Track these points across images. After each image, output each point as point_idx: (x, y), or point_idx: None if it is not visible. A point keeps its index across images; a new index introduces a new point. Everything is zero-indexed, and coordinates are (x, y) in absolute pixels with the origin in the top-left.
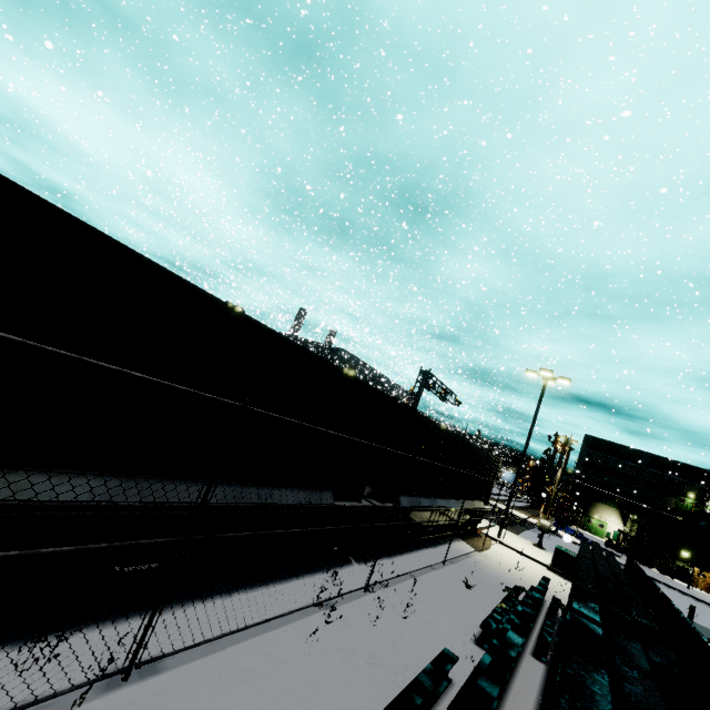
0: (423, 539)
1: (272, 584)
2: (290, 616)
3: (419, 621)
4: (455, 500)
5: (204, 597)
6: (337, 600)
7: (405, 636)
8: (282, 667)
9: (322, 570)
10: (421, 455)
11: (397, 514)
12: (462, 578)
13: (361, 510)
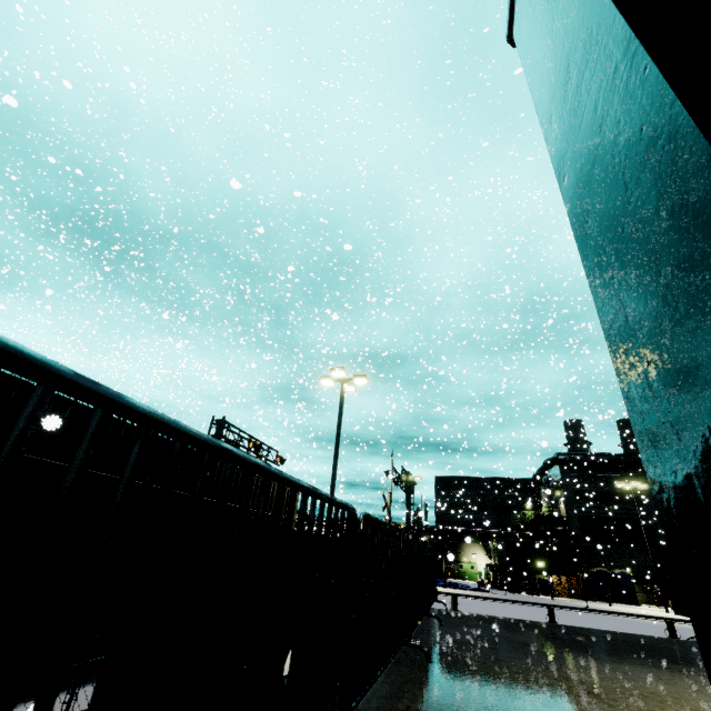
0: None
1: None
2: None
3: None
4: None
5: None
6: None
7: None
8: None
9: None
10: None
11: None
12: None
13: None
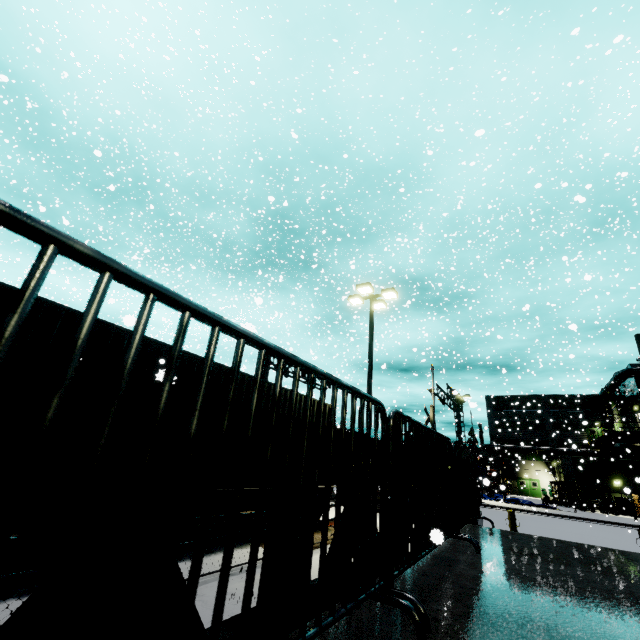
0: None
1: None
2: None
3: None
4: None
5: None
6: None
7: None
8: None
9: None
10: None
11: None
12: None
13: None
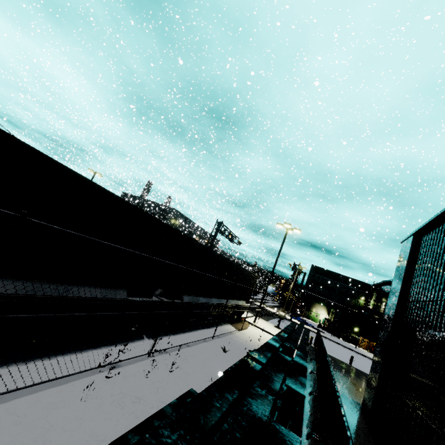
0: (202, 324)
1: (71, 353)
2: (80, 375)
3: (183, 373)
4: (225, 300)
5: (2, 365)
6: (124, 363)
7: (169, 383)
8: (58, 410)
9: (117, 344)
10: (200, 270)
11: (181, 307)
12: (222, 346)
13: (150, 304)
